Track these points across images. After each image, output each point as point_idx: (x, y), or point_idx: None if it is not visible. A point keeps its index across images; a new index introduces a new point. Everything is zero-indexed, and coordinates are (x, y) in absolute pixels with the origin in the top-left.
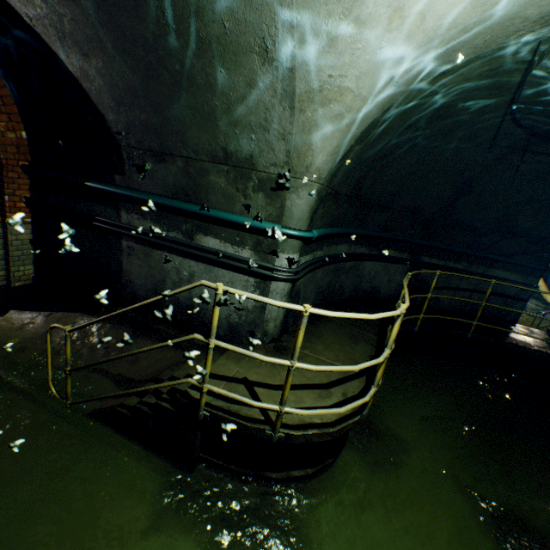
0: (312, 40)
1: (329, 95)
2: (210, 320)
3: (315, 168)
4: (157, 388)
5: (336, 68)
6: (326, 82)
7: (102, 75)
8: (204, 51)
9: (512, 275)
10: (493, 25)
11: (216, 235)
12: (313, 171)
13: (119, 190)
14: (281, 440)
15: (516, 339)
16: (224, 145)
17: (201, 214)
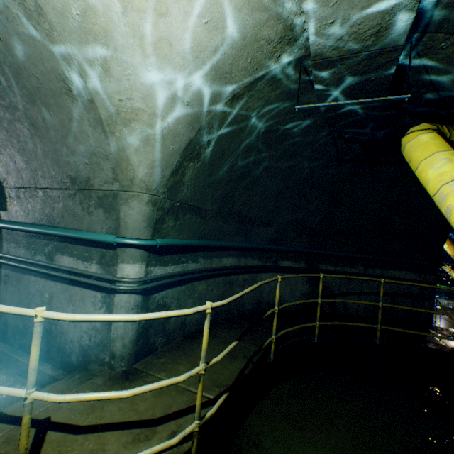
0: (94, 74)
1: (127, 116)
2: (65, 344)
3: (140, 180)
4: None
5: (122, 93)
6: (120, 105)
7: None
8: (34, 100)
9: (409, 274)
10: (243, 47)
11: (70, 253)
12: (138, 183)
13: None
14: None
15: (432, 342)
16: (70, 173)
17: (54, 234)
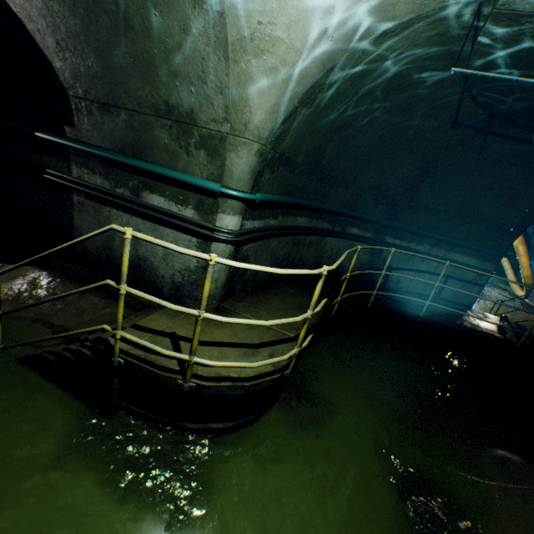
0: None
1: (261, 45)
2: (155, 279)
3: (254, 127)
4: (87, 338)
5: (265, 13)
6: (257, 29)
7: (44, 16)
8: None
9: (471, 260)
10: None
11: (161, 192)
12: (252, 129)
13: (68, 142)
14: (193, 390)
15: (467, 322)
16: (166, 98)
17: (145, 170)
